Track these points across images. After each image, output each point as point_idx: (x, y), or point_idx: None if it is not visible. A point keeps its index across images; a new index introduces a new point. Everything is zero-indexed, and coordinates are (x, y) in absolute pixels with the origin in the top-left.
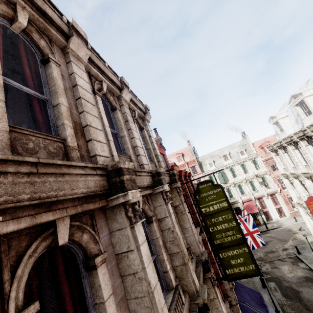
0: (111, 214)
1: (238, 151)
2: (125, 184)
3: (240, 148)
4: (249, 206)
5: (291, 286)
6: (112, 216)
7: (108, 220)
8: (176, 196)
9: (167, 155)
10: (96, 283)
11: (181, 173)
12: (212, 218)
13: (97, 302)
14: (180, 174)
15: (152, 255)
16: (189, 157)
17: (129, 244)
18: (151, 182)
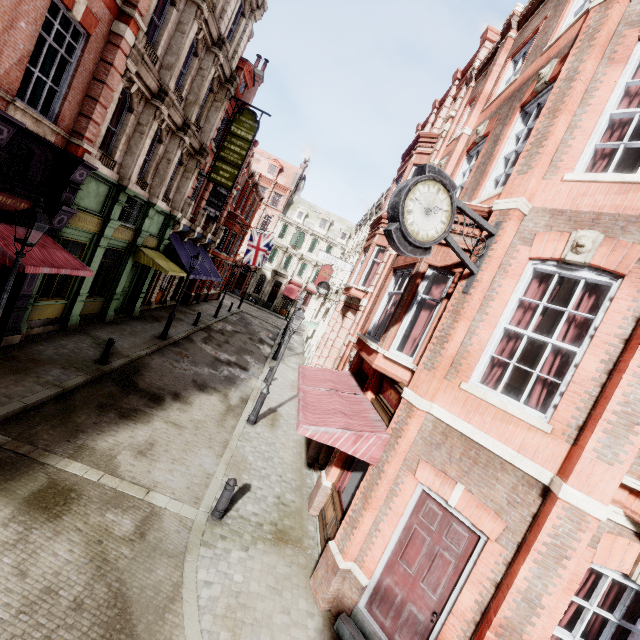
0: (190, 4)
1: (342, 230)
2: (206, 0)
3: (348, 230)
4: (293, 290)
5: (251, 323)
6: (190, 6)
7: (187, 5)
8: (223, 95)
9: (263, 151)
10: (171, 12)
11: (244, 106)
12: (234, 138)
13: (167, 17)
14: (243, 106)
15: (182, 73)
16: (287, 181)
17: (189, 22)
18: (215, 41)
